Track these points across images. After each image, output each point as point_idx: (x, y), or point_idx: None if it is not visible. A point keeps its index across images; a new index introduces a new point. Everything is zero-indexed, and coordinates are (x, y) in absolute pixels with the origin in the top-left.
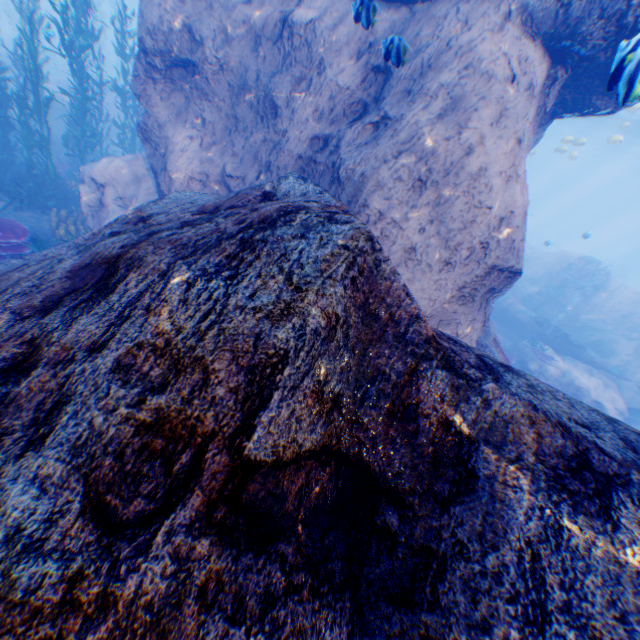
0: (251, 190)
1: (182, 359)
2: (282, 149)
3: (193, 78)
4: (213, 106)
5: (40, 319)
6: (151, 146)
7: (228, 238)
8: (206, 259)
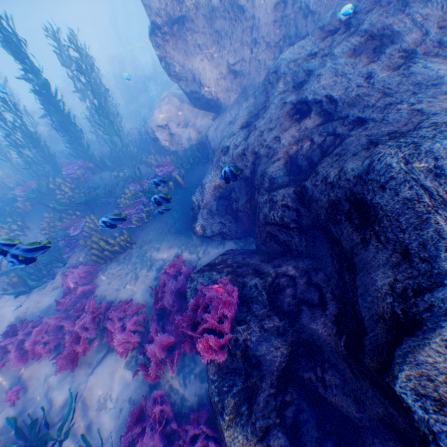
0: (330, 19)
1: (446, 19)
2: (259, 27)
3: (183, 27)
4: (201, 35)
5: (383, 55)
6: (182, 81)
7: (400, 3)
8: (411, 6)
